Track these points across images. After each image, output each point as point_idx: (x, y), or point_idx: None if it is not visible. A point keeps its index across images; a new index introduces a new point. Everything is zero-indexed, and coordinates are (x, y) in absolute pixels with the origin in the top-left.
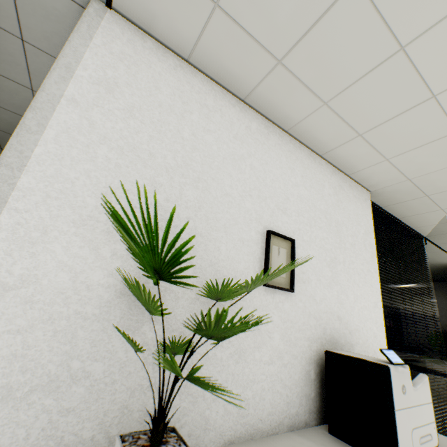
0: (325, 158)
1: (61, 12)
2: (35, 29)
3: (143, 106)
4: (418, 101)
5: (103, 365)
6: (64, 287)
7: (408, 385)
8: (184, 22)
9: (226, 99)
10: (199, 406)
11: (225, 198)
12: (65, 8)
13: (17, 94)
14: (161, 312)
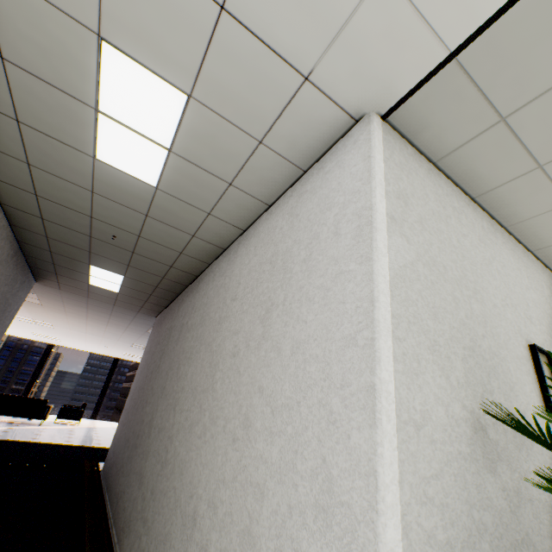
0: (536, 254)
1: (325, 121)
2: (282, 134)
3: (425, 216)
4: None
5: (489, 515)
6: (444, 423)
7: None
8: (456, 132)
9: (462, 199)
10: None
11: (494, 309)
12: (332, 118)
13: (208, 187)
14: None
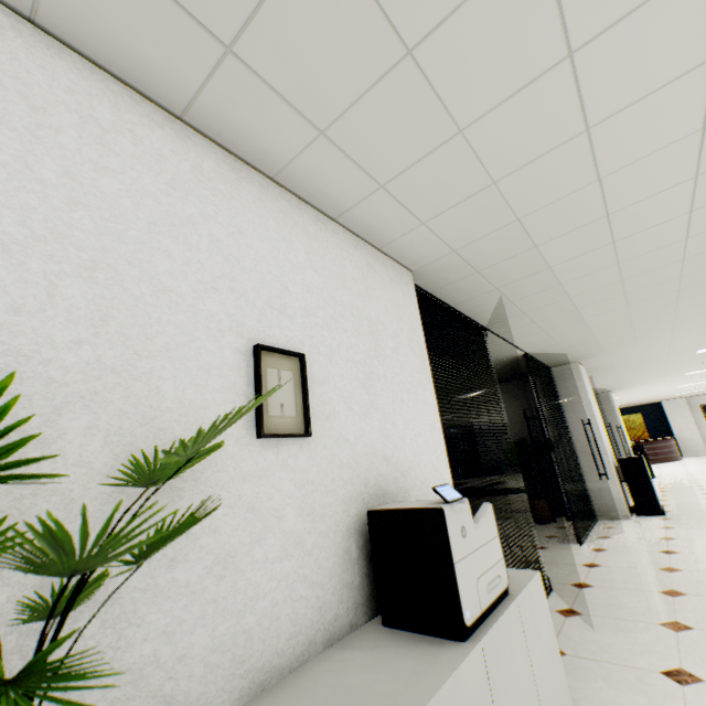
0: (342, 223)
1: None
2: None
3: None
4: (444, 138)
5: None
6: None
7: (469, 524)
8: None
9: (142, 112)
10: (149, 682)
11: (163, 296)
12: None
13: None
14: None
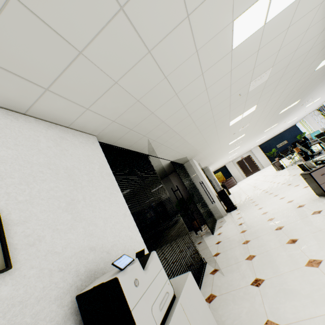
0: (32, 115)
1: None
2: None
3: None
4: (72, 56)
5: None
6: None
7: (140, 274)
8: None
9: None
10: None
11: None
12: None
13: None
14: None
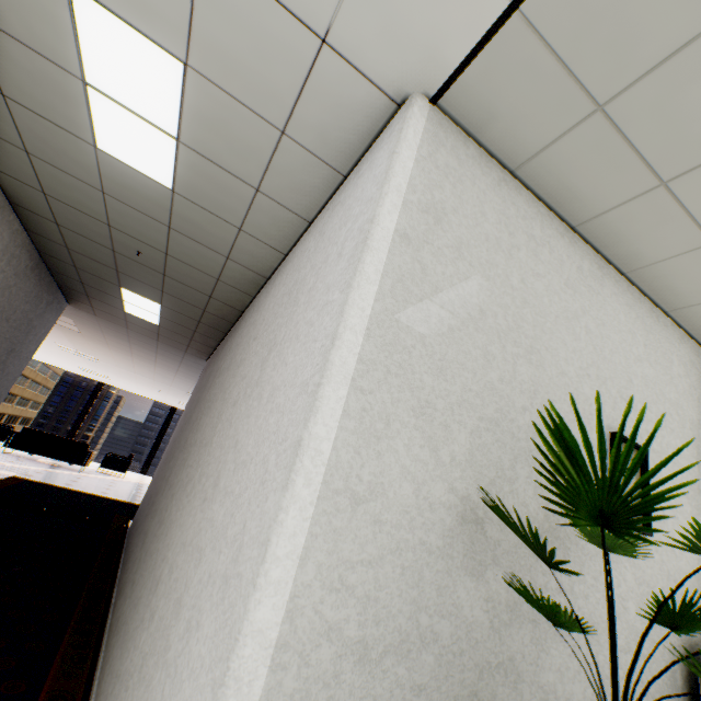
0: (673, 316)
1: (359, 105)
2: (308, 122)
3: (470, 241)
4: None
5: (449, 625)
6: (408, 503)
7: None
8: (536, 125)
9: (553, 226)
10: None
11: (561, 378)
12: (367, 100)
13: (233, 193)
14: (606, 576)
